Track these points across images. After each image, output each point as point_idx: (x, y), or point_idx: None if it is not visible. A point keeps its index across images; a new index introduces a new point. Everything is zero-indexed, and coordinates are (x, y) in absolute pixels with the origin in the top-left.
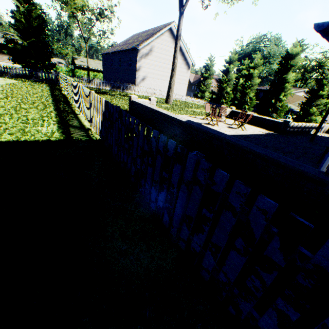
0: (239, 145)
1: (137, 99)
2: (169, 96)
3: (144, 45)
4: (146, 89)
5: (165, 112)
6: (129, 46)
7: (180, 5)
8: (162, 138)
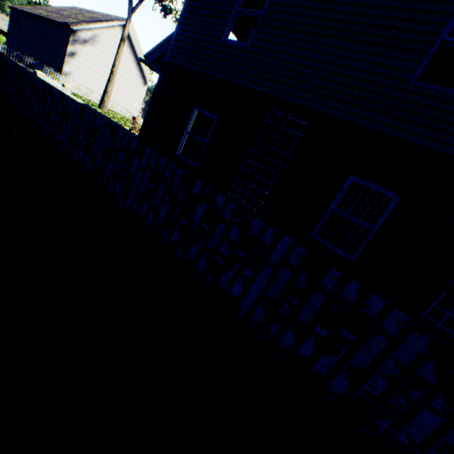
0: (109, 121)
1: (44, 78)
2: (105, 102)
3: (83, 28)
4: (79, 86)
5: (69, 94)
6: (61, 18)
7: (129, 6)
8: (21, 68)
